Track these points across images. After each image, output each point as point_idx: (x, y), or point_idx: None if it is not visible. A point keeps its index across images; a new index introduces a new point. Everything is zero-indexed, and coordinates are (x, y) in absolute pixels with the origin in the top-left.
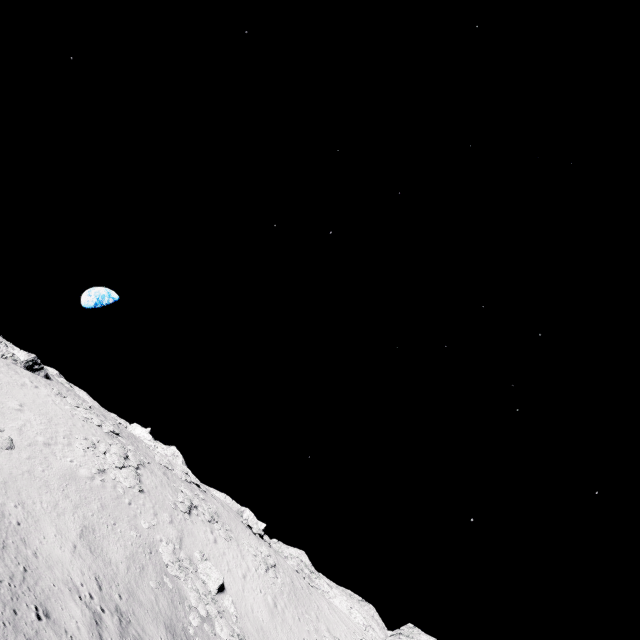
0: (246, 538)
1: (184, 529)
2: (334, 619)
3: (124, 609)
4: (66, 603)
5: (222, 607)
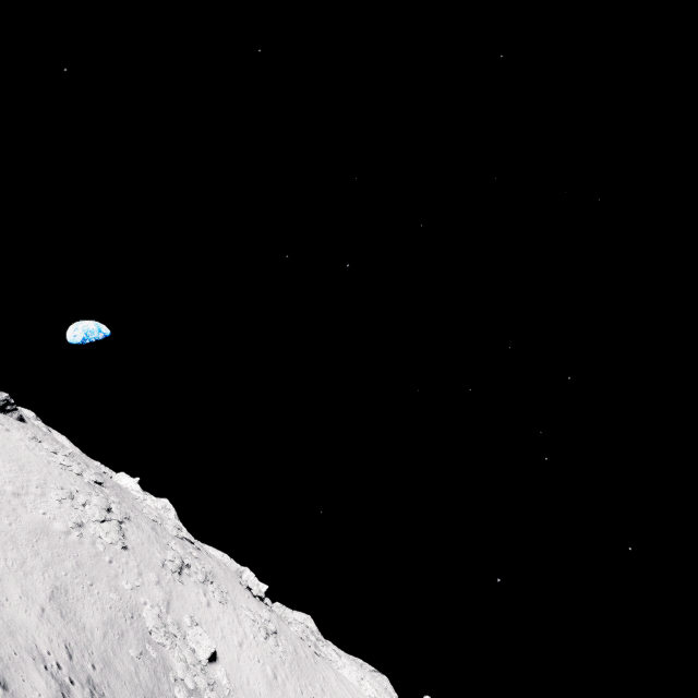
0: (244, 601)
1: (173, 591)
2: (342, 692)
3: (97, 681)
4: (28, 673)
5: (213, 679)
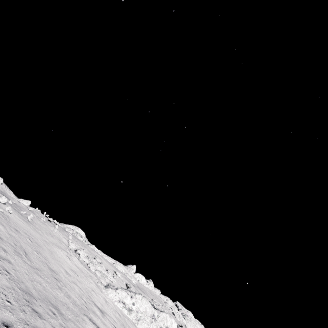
0: None
1: None
2: None
3: None
4: None
5: None
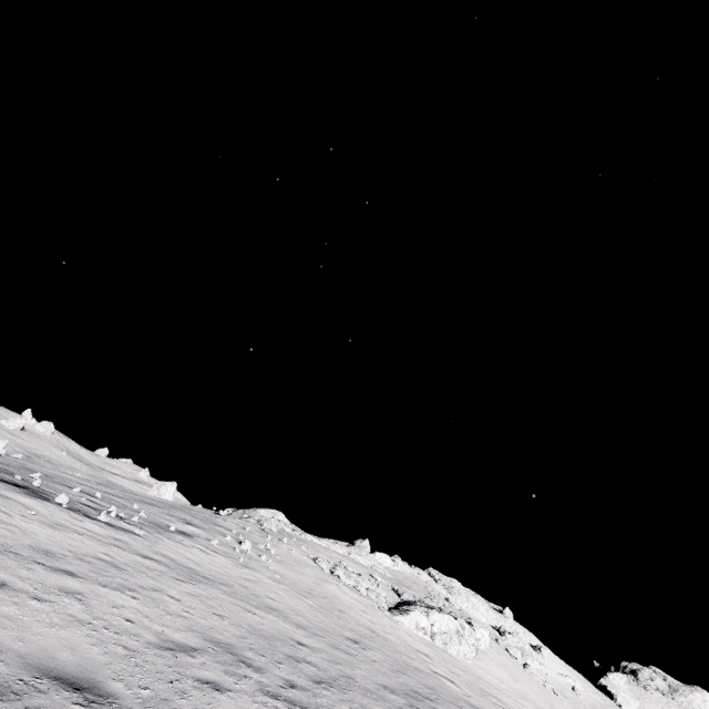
0: None
1: None
2: None
3: None
4: None
5: None
